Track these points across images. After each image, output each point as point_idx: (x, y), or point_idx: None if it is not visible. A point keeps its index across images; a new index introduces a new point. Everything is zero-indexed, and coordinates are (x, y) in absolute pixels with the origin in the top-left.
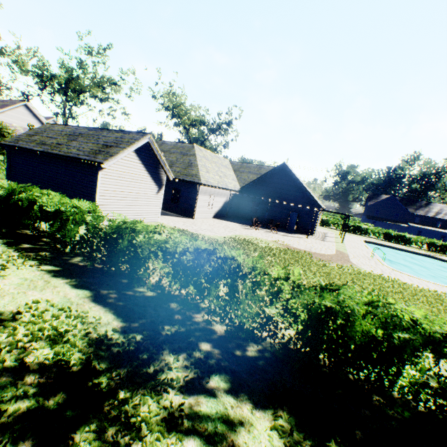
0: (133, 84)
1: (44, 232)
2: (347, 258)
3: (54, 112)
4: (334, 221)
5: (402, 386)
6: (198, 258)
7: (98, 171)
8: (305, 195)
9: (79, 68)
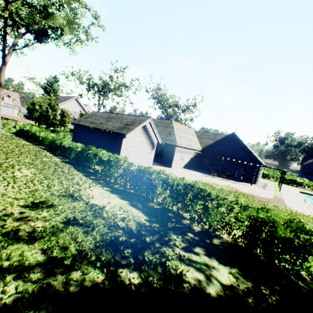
0: (137, 86)
1: (99, 170)
2: (282, 201)
3: (94, 104)
4: (273, 174)
5: (307, 267)
6: (185, 188)
7: (122, 138)
8: (249, 155)
9: (110, 80)
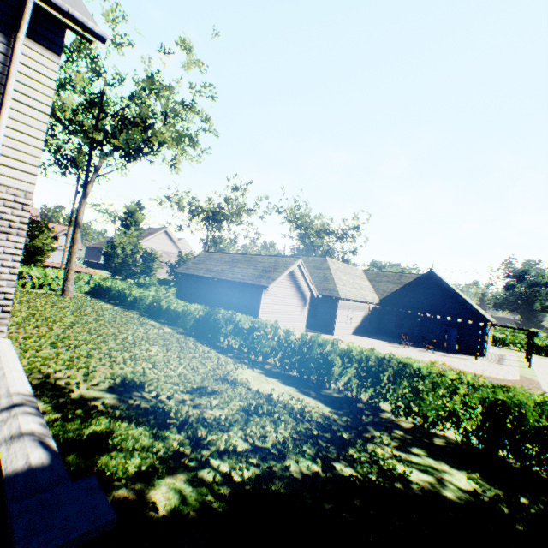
0: (267, 207)
1: (235, 344)
2: (537, 385)
3: (202, 239)
4: (513, 338)
5: None
6: (380, 364)
7: (261, 293)
8: (464, 306)
9: (227, 203)
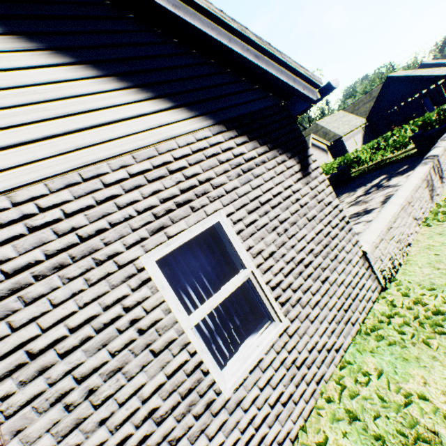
0: None
1: None
2: None
3: None
4: None
5: None
6: (377, 143)
7: None
8: (424, 80)
9: None
